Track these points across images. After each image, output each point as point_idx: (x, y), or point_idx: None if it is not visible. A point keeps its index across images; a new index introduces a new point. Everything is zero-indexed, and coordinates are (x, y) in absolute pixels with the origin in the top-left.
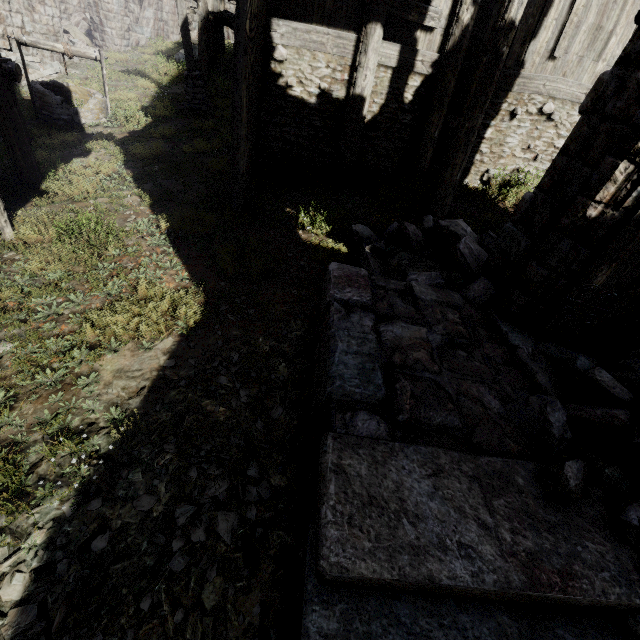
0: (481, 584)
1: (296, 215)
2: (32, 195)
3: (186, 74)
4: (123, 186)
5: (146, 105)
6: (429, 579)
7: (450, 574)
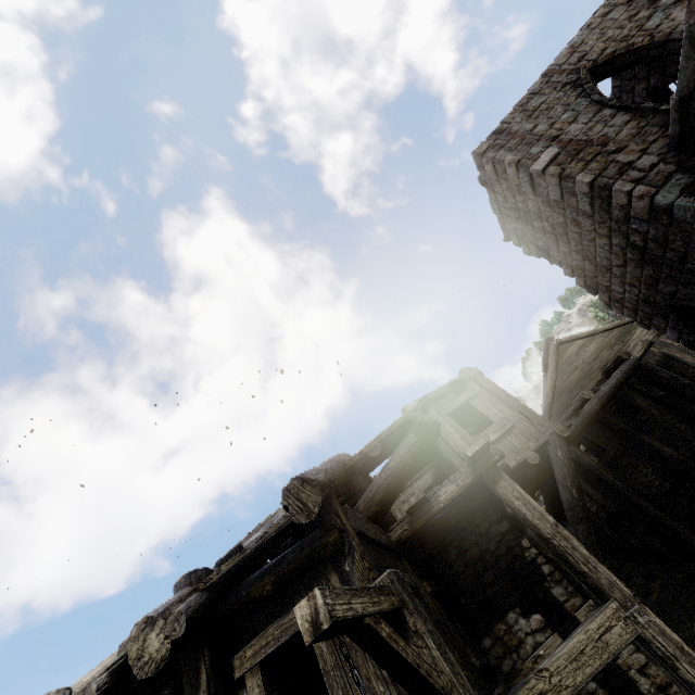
0: None
1: None
2: None
3: None
4: None
5: None
6: None
7: None
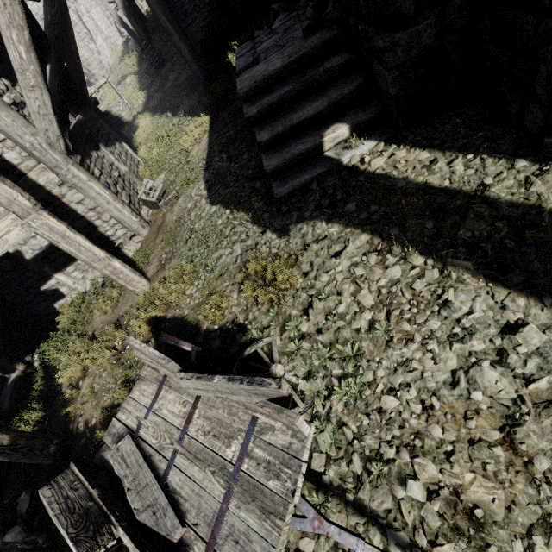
0: (276, 67)
1: (229, 60)
2: (135, 151)
3: (141, 49)
4: (159, 121)
5: (139, 88)
6: (262, 76)
7: (267, 71)
